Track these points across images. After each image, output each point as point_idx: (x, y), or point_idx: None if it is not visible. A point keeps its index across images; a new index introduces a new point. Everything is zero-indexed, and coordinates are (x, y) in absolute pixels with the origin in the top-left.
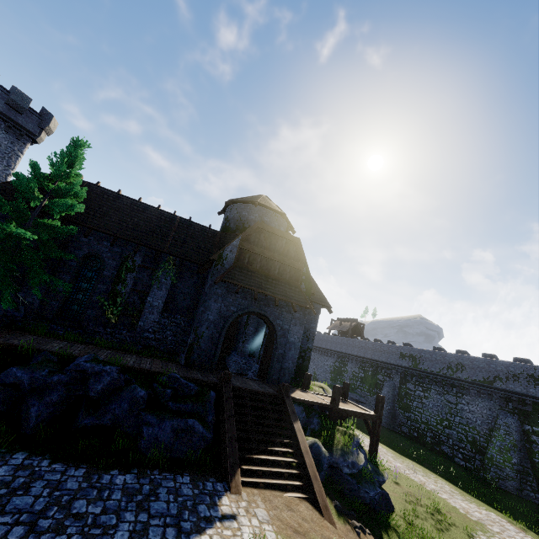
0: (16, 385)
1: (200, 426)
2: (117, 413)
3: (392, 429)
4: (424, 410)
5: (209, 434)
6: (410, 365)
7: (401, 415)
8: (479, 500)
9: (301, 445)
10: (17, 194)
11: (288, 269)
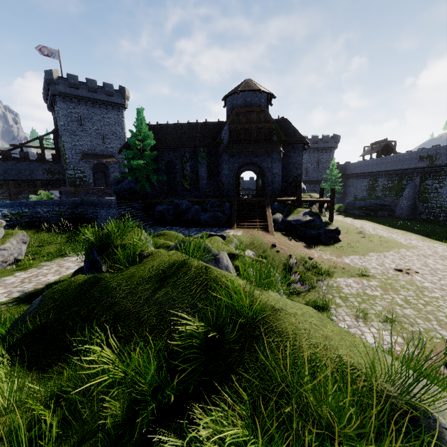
0: (160, 211)
1: (221, 214)
2: (191, 214)
3: (412, 218)
4: (439, 198)
5: (225, 216)
6: (427, 164)
7: (420, 207)
8: (437, 241)
9: (267, 215)
10: (132, 147)
11: (262, 130)
